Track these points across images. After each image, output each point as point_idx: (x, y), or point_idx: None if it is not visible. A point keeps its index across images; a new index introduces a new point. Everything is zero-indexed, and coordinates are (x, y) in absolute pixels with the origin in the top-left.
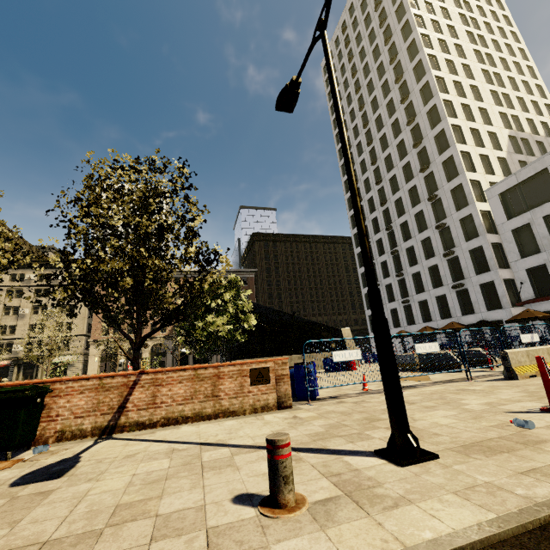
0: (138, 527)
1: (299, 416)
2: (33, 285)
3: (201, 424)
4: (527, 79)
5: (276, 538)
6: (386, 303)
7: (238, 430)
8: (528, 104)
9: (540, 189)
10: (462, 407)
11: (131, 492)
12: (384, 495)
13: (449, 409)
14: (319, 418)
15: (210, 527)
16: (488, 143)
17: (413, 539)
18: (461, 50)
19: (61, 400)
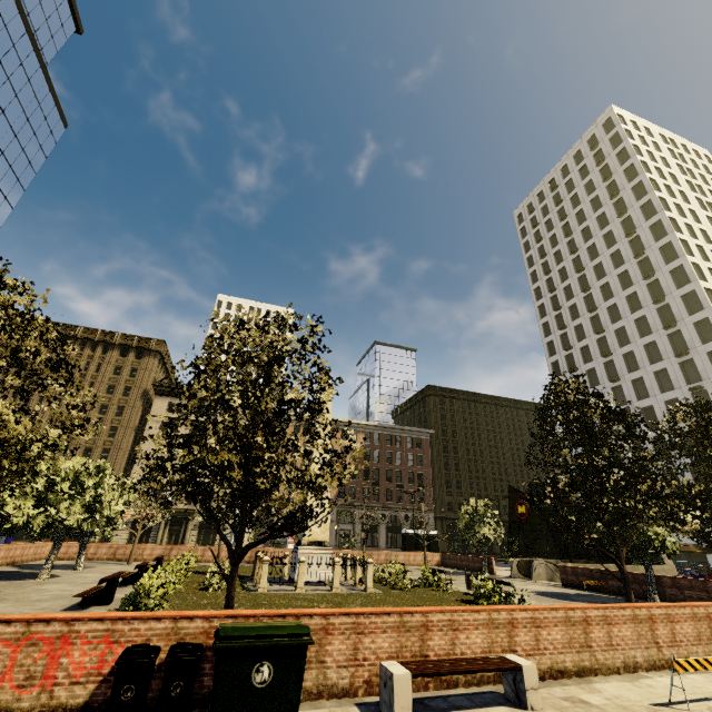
0: None
1: None
2: (191, 419)
3: None
4: None
5: None
6: None
7: None
8: None
9: None
10: None
11: None
12: None
13: None
14: None
15: None
16: None
17: None
18: (705, 235)
19: None
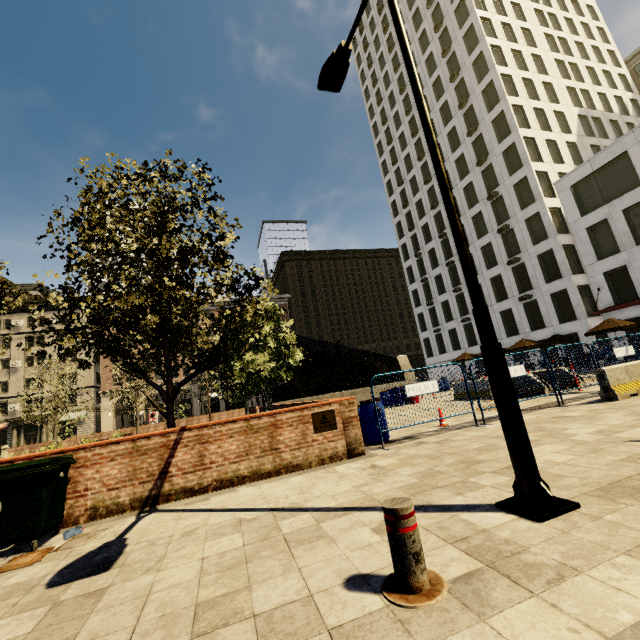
0: (236, 635)
1: (378, 464)
2: (22, 333)
3: (262, 483)
4: (597, 44)
5: (427, 637)
6: (443, 324)
7: (311, 489)
8: (600, 75)
9: (619, 177)
10: (571, 439)
11: (209, 584)
12: (538, 563)
13: (556, 442)
14: (404, 466)
15: (332, 627)
16: (555, 126)
17: (610, 625)
18: (519, 10)
19: (88, 471)
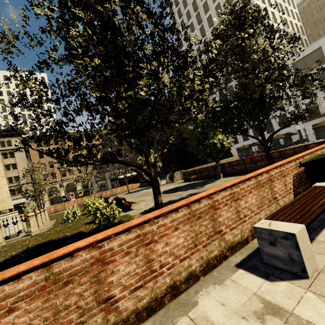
0: None
1: None
2: None
3: None
4: None
5: None
6: None
7: None
8: (289, 11)
9: (316, 59)
10: None
11: None
12: None
13: None
14: None
15: None
16: (277, 35)
17: None
18: None
19: None
